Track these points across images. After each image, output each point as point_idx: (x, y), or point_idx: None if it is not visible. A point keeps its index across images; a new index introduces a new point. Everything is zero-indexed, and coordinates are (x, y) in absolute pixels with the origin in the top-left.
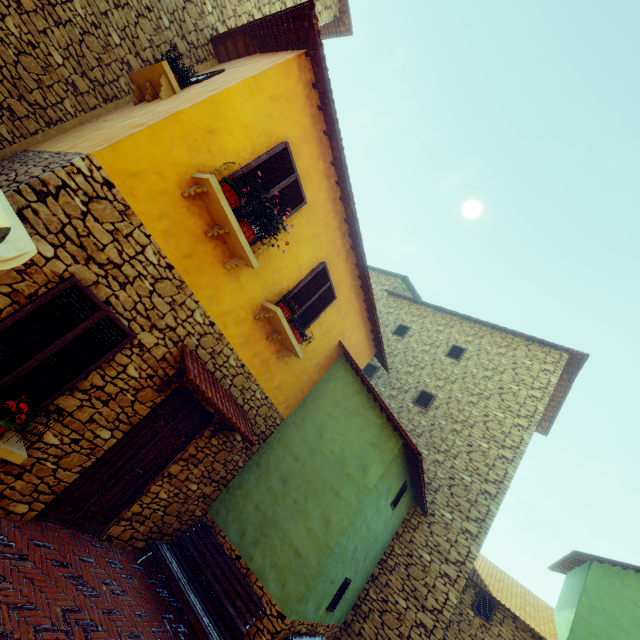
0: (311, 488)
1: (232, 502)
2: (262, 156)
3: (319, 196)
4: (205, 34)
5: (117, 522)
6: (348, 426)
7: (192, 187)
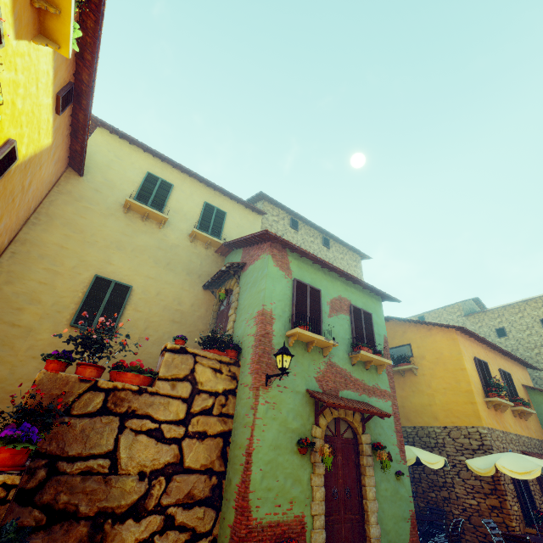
0: None
1: None
2: (479, 370)
3: (481, 353)
4: None
5: None
6: None
7: (487, 403)
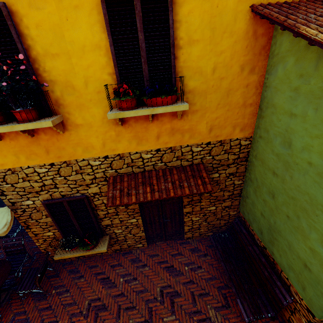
0: (298, 206)
1: (247, 207)
2: None
3: None
4: None
5: (184, 234)
6: (322, 121)
7: None
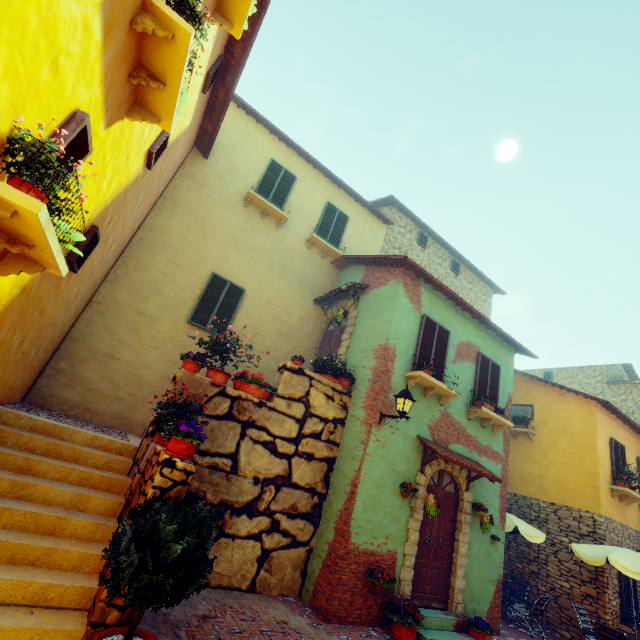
0: None
1: None
2: (612, 453)
3: (621, 434)
4: None
5: None
6: None
7: (612, 491)
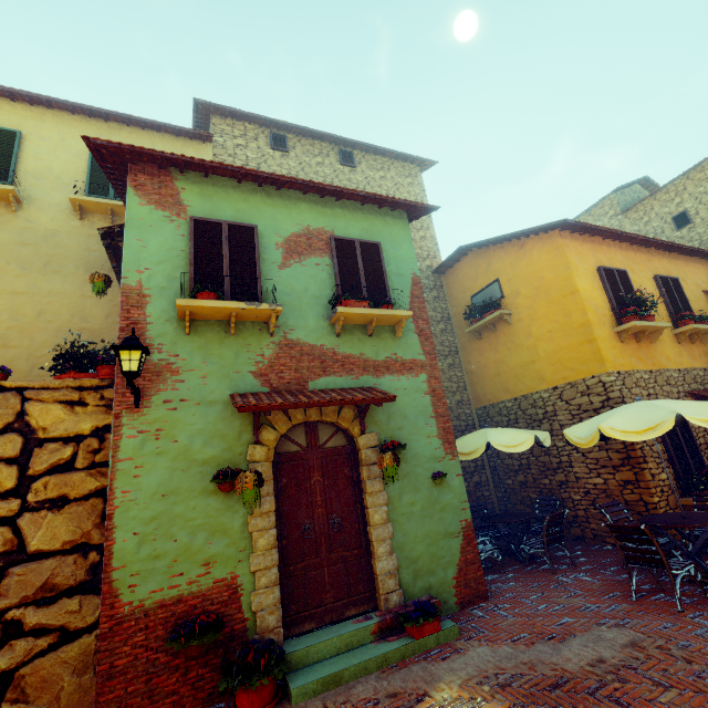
0: None
1: None
2: (606, 287)
3: (618, 258)
4: (429, 275)
5: None
6: None
7: (619, 335)
